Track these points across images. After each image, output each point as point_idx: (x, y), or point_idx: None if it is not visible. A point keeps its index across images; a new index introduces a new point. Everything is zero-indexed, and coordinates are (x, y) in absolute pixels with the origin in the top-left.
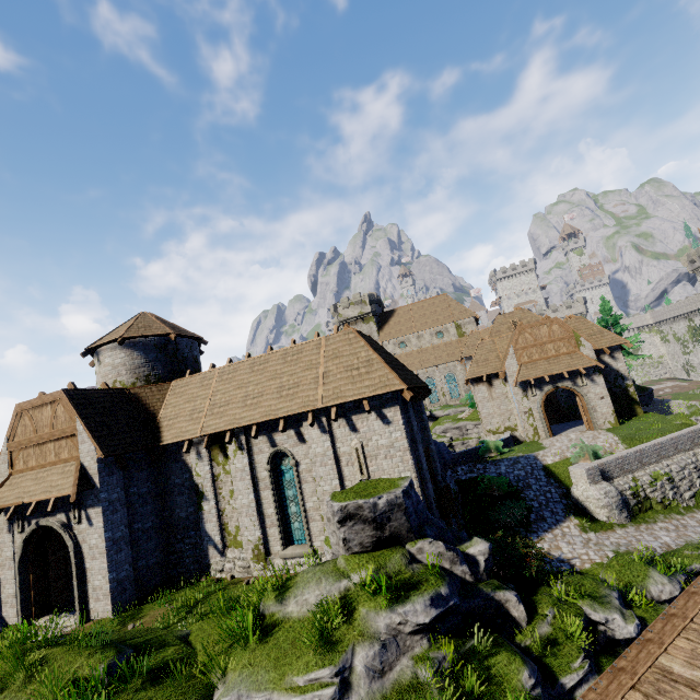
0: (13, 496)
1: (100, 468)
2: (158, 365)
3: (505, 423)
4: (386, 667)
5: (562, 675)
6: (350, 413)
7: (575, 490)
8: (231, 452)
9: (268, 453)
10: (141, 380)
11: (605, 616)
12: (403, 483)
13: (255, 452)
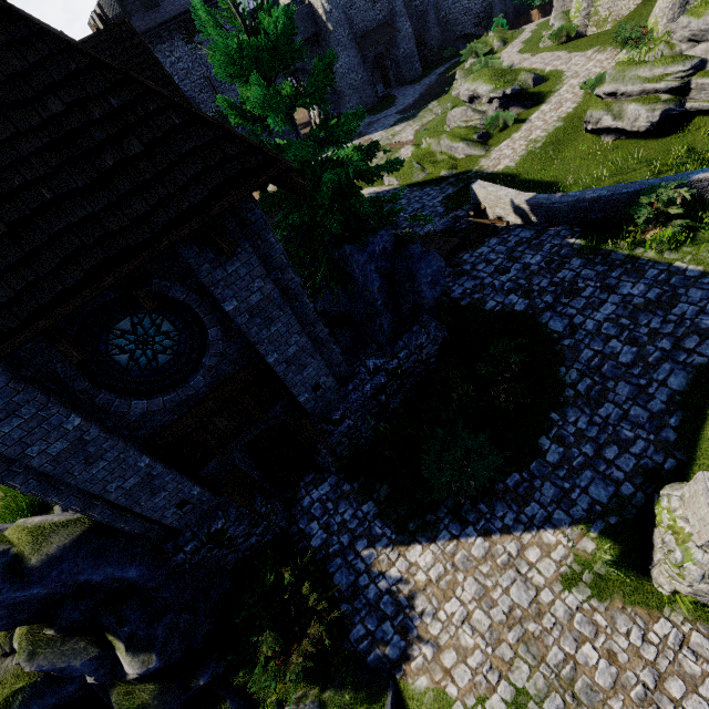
0: None
1: None
2: None
3: None
4: None
5: None
6: None
7: (667, 507)
8: None
9: None
10: None
11: None
12: None
13: None
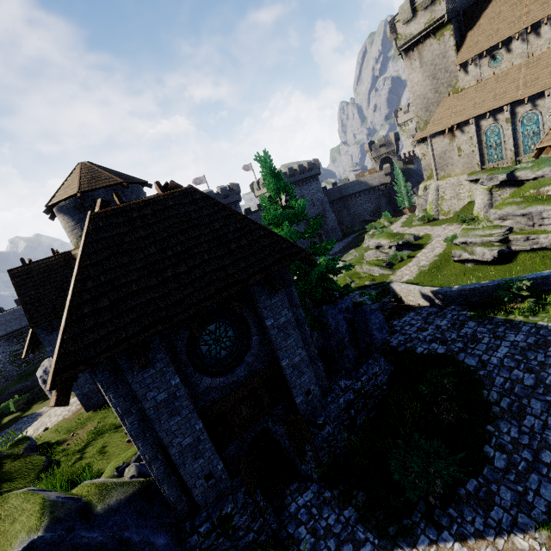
0: None
1: (37, 332)
2: (84, 225)
3: None
4: None
5: None
6: None
7: None
8: None
9: None
10: (79, 240)
11: None
12: (13, 548)
13: None
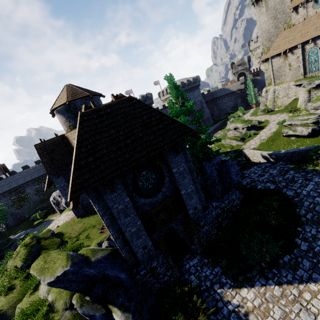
0: None
1: (51, 177)
2: (70, 120)
3: None
4: None
5: None
6: None
7: None
8: None
9: None
10: (68, 128)
11: None
12: (56, 274)
13: None
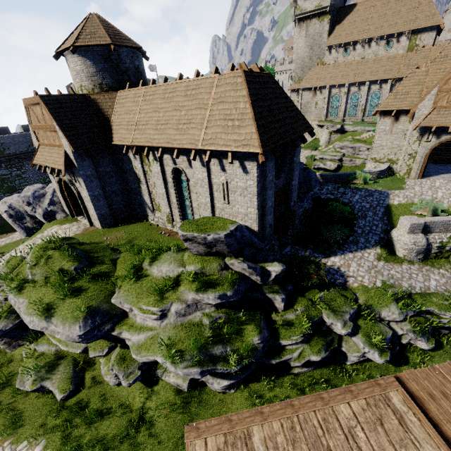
0: (42, 159)
1: (75, 157)
2: (106, 75)
3: (390, 156)
4: (187, 313)
5: (283, 340)
6: (222, 157)
7: (394, 232)
8: (151, 160)
9: (172, 167)
10: (97, 87)
11: (332, 322)
12: (229, 228)
13: (164, 164)
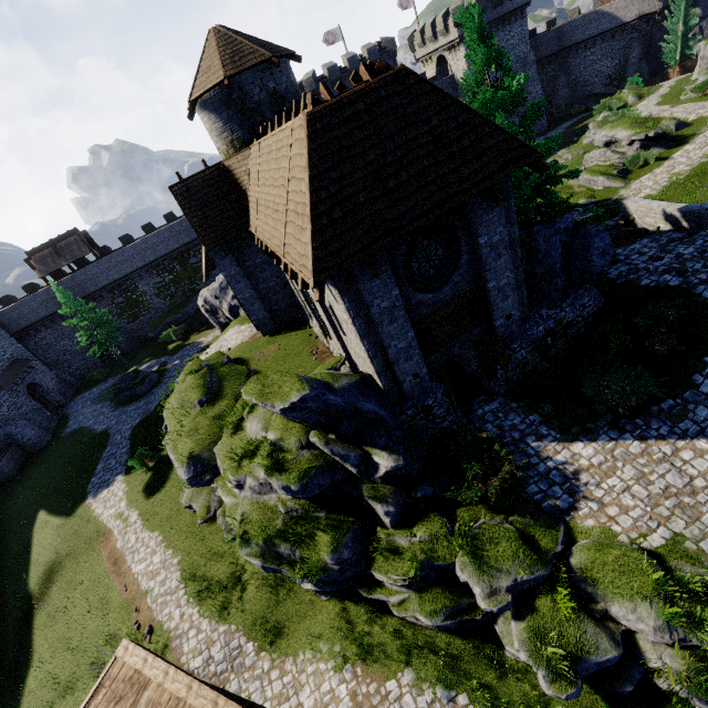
0: None
1: (212, 257)
2: (234, 127)
3: None
4: (263, 492)
5: (375, 571)
6: None
7: None
8: None
9: None
10: (229, 147)
11: (466, 580)
12: (291, 399)
13: None
